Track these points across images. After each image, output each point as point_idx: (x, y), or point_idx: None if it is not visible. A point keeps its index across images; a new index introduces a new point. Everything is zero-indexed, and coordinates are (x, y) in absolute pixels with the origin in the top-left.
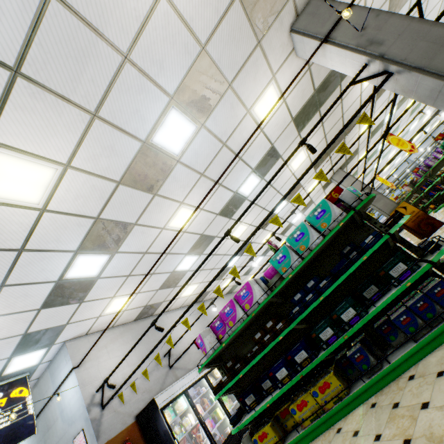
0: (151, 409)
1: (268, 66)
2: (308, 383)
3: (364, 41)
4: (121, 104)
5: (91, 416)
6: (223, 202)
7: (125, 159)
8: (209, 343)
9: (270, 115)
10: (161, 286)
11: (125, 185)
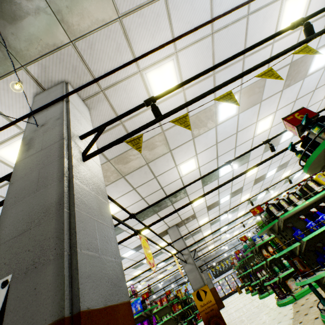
0: None
1: (8, 120)
2: None
3: (29, 138)
4: None
5: None
6: None
7: None
8: None
9: None
10: None
11: None
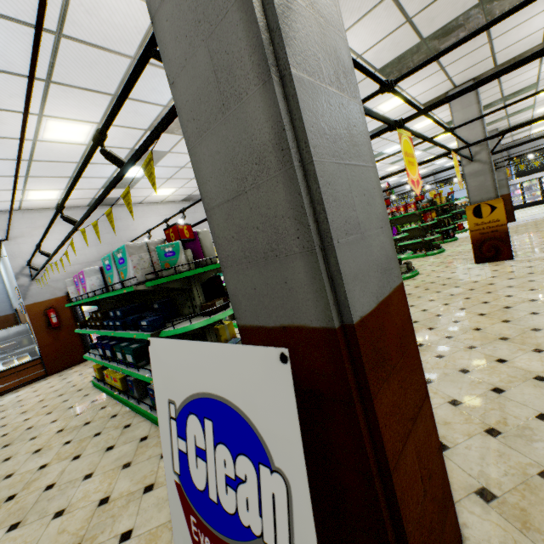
0: None
1: None
2: None
3: None
4: None
5: (19, 283)
6: (148, 117)
7: None
8: (72, 293)
9: None
10: (103, 186)
11: None
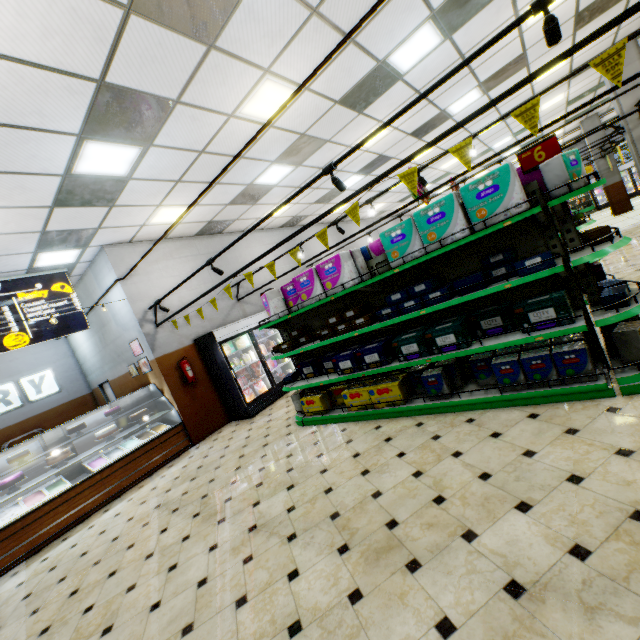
0: (209, 340)
1: None
2: (372, 378)
3: None
4: None
5: (144, 331)
6: (352, 81)
7: None
8: (275, 307)
9: None
10: (232, 200)
11: (144, 17)
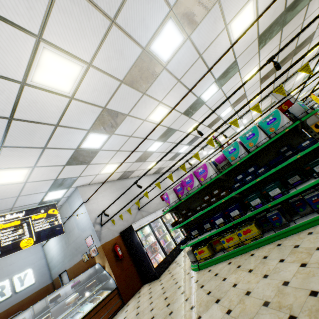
0: (129, 230)
1: None
2: (234, 229)
3: None
4: (133, 12)
5: (95, 229)
6: (188, 105)
7: (128, 62)
8: (172, 198)
9: (241, 31)
10: (136, 160)
11: (126, 84)
